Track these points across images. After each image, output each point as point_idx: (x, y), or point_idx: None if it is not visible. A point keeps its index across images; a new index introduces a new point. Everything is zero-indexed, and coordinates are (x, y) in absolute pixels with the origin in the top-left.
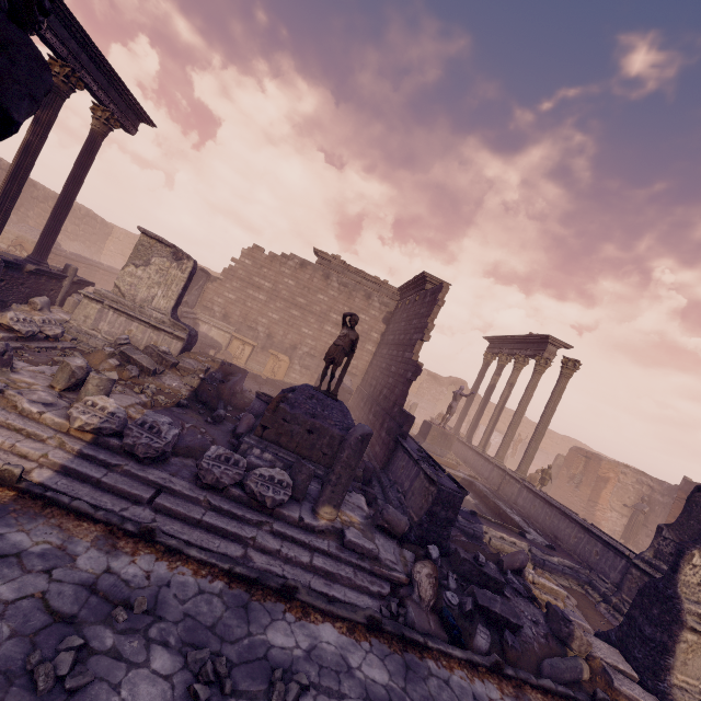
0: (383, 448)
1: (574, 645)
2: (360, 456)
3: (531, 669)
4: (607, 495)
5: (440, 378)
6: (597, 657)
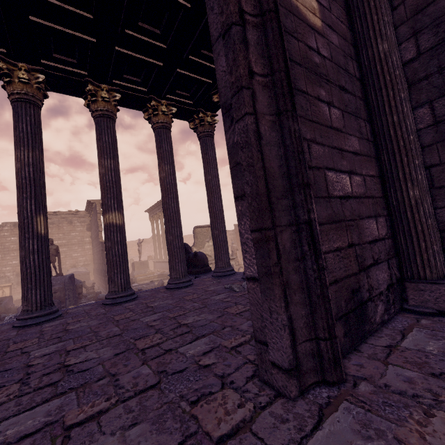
0: (104, 283)
1: None
2: (73, 284)
3: None
4: None
5: (146, 240)
6: None
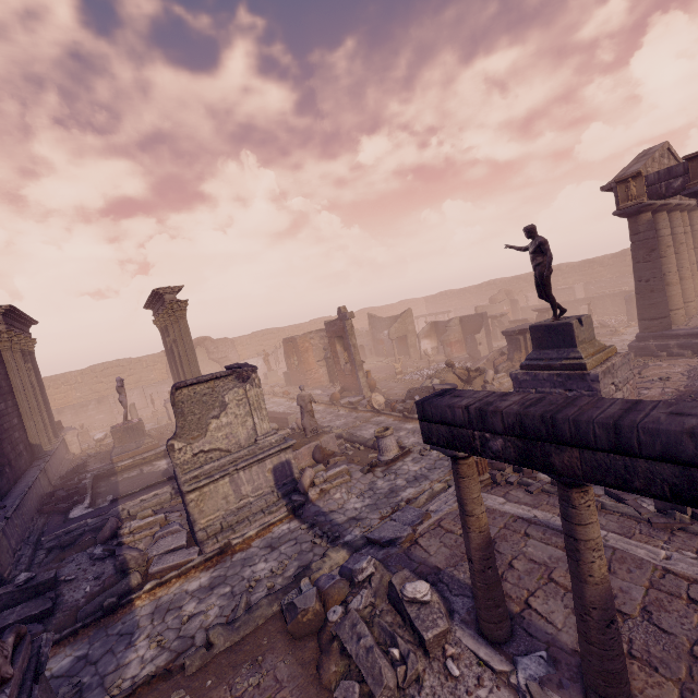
0: None
1: (132, 565)
2: None
3: (67, 629)
4: (313, 360)
5: None
6: (151, 558)
